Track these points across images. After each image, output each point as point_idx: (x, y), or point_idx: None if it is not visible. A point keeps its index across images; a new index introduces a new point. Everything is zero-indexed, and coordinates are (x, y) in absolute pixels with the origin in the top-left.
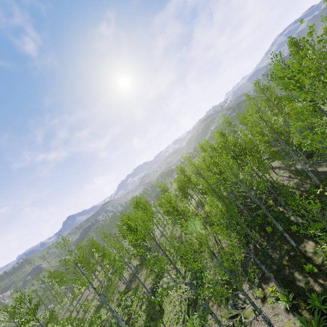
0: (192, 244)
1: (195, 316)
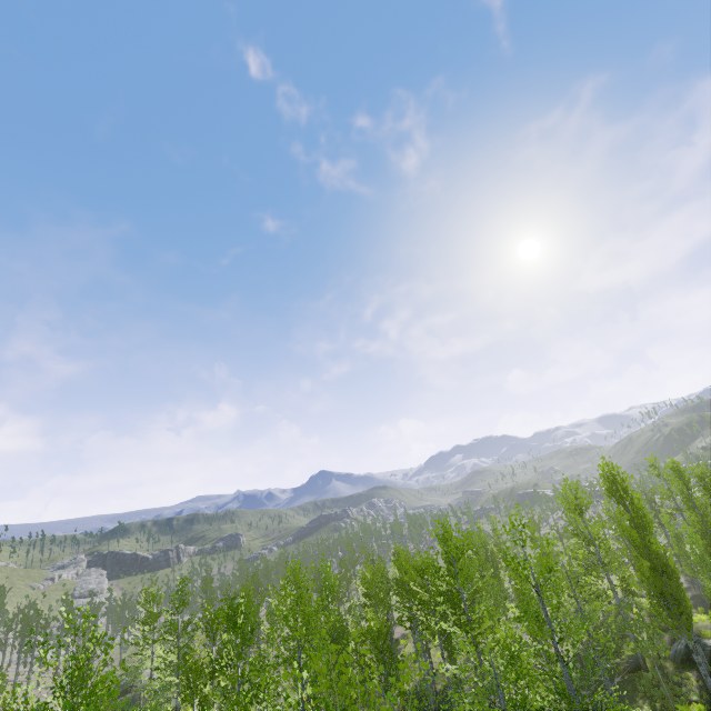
0: None
1: None
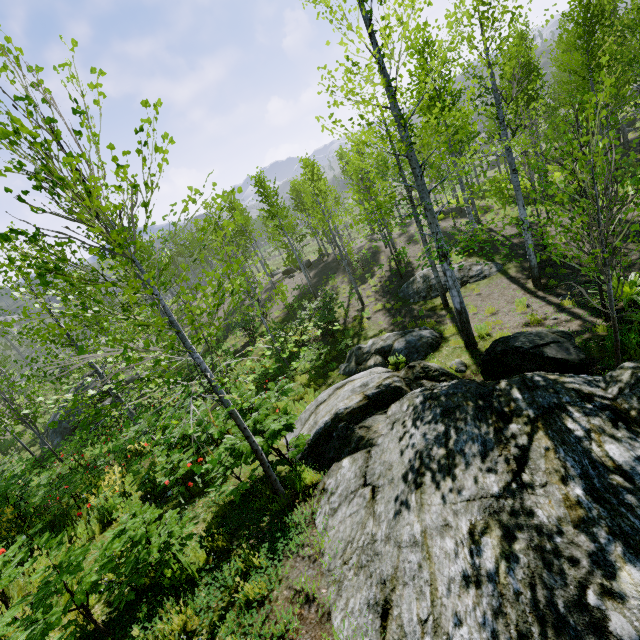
0: (494, 232)
1: (634, 274)
